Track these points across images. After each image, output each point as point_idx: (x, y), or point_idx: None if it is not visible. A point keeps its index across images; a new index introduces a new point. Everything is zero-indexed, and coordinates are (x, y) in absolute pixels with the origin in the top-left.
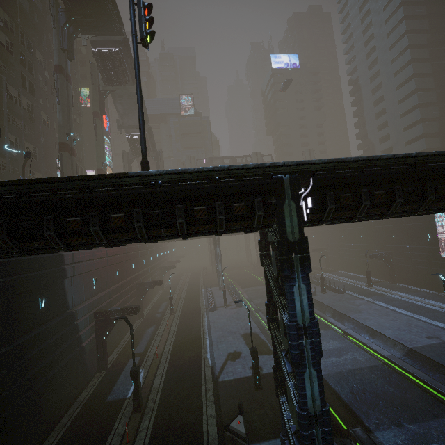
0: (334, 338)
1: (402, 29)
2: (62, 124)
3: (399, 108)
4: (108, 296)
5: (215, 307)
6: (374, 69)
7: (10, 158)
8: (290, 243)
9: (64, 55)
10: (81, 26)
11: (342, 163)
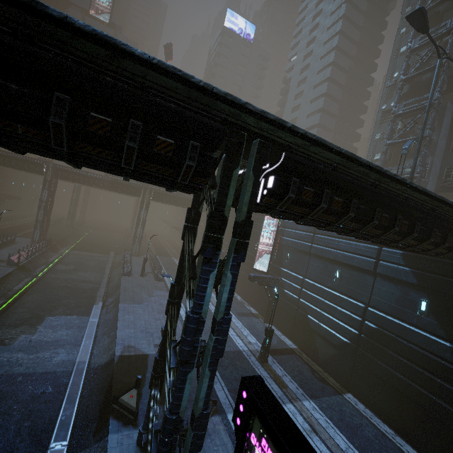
0: (72, 327)
1: (335, 43)
2: None
3: (306, 122)
4: None
5: None
6: (304, 75)
7: None
8: None
9: None
10: None
11: None
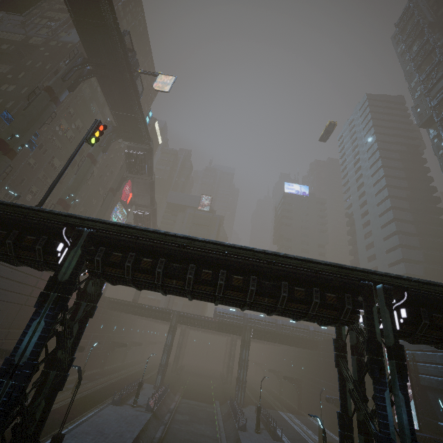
0: None
1: (383, 183)
2: (69, 187)
3: (384, 245)
4: (4, 335)
5: (120, 401)
6: (364, 208)
7: (24, 201)
8: (57, 281)
9: (99, 148)
10: (121, 136)
11: (115, 226)
